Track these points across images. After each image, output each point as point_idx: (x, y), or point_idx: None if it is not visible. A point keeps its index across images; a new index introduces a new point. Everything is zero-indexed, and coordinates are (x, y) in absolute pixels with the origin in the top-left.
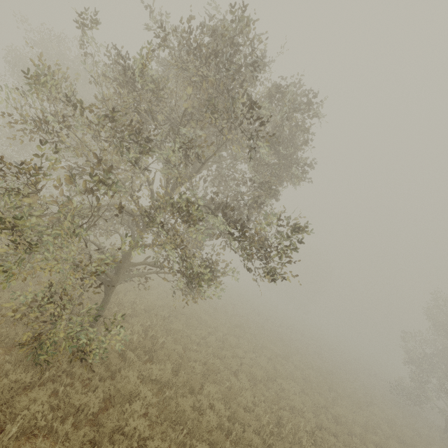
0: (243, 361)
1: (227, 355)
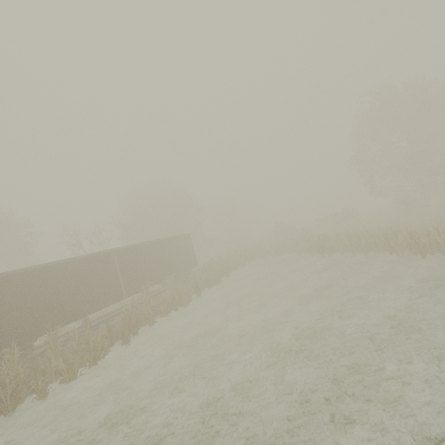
0: None
1: None
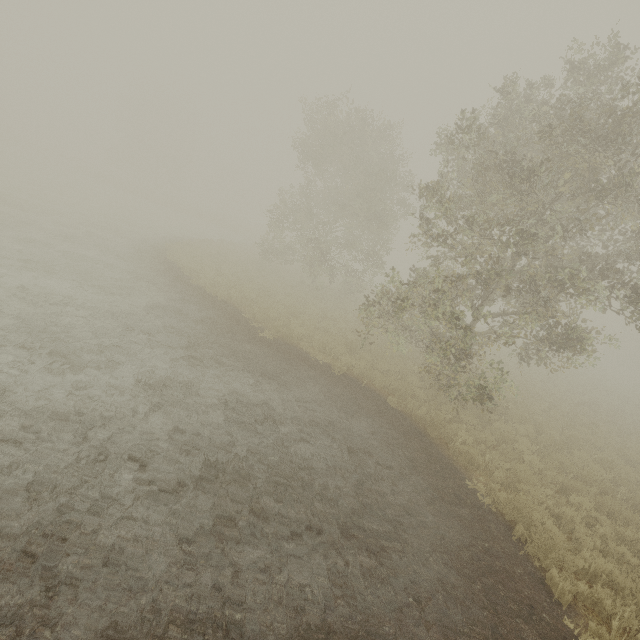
0: (605, 442)
1: (584, 431)
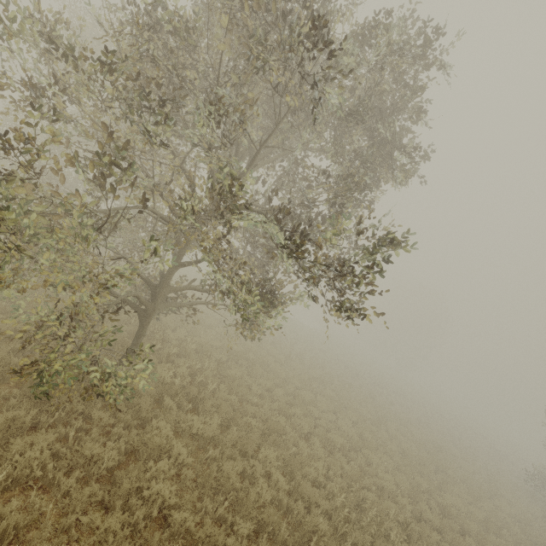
0: (318, 423)
1: (297, 413)
